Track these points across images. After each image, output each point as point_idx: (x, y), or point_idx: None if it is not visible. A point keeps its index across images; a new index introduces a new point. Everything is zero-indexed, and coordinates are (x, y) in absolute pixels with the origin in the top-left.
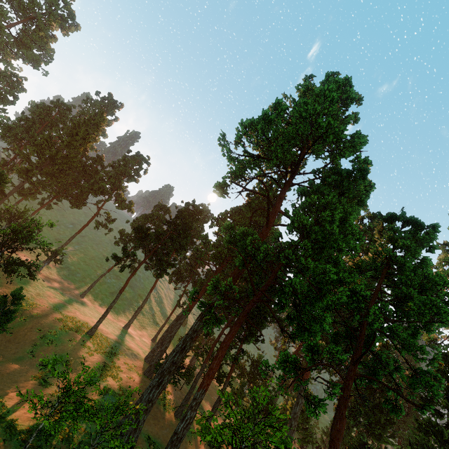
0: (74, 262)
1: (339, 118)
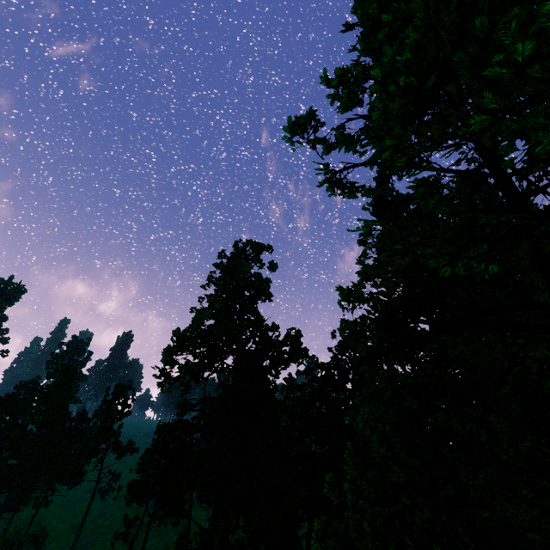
0: (99, 548)
1: (259, 275)
